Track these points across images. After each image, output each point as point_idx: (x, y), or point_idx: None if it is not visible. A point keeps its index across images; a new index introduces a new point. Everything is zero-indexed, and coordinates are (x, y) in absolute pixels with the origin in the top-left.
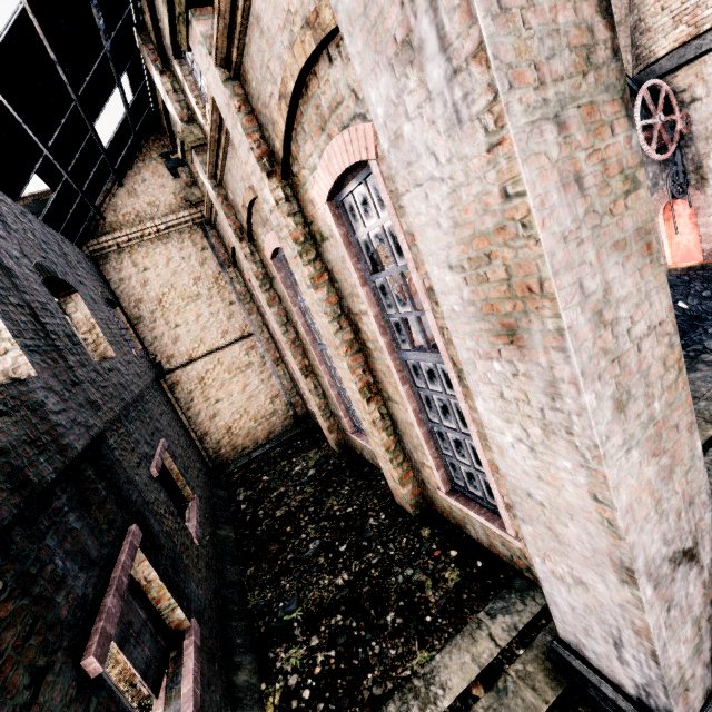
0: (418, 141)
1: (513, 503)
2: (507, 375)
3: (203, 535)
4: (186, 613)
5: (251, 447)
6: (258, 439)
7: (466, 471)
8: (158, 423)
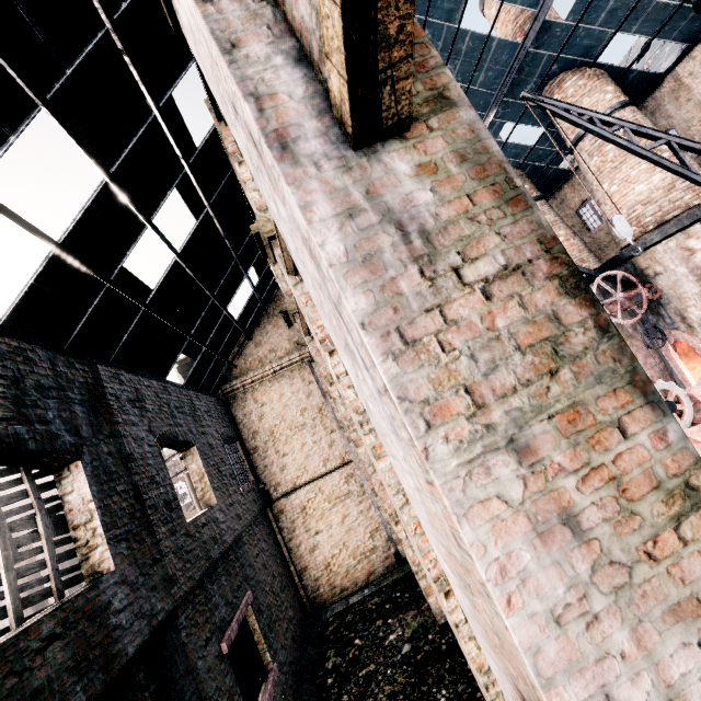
0: (380, 422)
1: None
2: None
3: None
4: None
5: (350, 589)
6: (357, 580)
7: None
8: (250, 569)
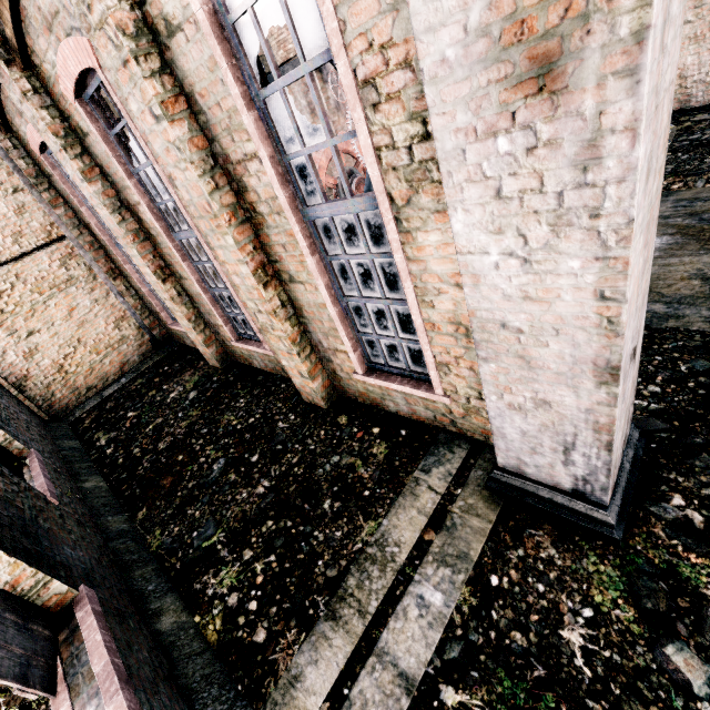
0: None
1: (477, 343)
2: (517, 154)
3: (60, 493)
4: (68, 583)
5: (100, 386)
6: (108, 375)
7: (388, 344)
8: None
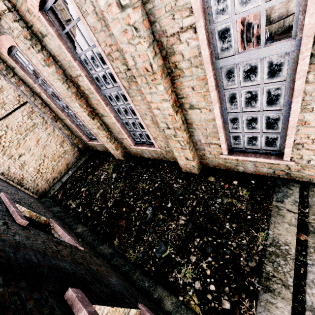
0: None
1: None
2: None
3: (76, 240)
4: (133, 306)
5: (59, 176)
6: (61, 171)
7: (250, 137)
8: None
